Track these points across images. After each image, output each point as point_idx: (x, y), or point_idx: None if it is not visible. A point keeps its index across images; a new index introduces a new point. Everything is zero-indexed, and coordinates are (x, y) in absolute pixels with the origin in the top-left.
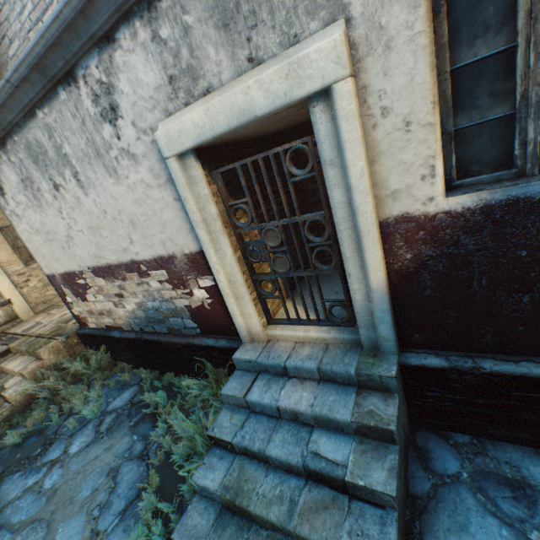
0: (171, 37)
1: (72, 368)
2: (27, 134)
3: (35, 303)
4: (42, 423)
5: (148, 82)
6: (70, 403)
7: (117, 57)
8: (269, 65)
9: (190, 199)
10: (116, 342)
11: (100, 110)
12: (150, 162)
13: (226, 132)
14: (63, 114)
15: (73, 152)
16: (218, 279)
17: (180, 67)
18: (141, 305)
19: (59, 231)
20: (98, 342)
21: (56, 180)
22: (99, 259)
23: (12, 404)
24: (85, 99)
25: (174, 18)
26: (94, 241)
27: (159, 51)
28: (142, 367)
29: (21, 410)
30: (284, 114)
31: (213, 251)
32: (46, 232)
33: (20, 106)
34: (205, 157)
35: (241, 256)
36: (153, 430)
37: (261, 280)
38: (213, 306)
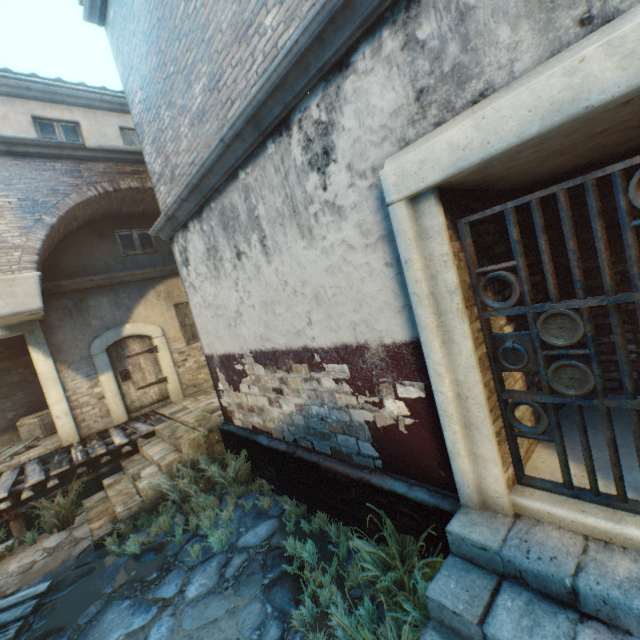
0: (434, 34)
1: (207, 471)
2: (224, 199)
3: (186, 385)
4: (165, 534)
5: (382, 107)
6: (197, 518)
7: (346, 86)
8: (633, 14)
9: (415, 261)
10: (261, 450)
11: (309, 158)
12: (360, 215)
13: (510, 148)
14: (266, 170)
15: (266, 213)
16: (436, 389)
17: (438, 73)
18: (302, 408)
19: (229, 306)
20: (239, 445)
21: (241, 247)
22: (264, 341)
23: (142, 499)
24: (294, 148)
25: (444, 6)
26: (263, 319)
27: (409, 60)
28: (285, 493)
29: (149, 509)
30: (624, 113)
31: (438, 343)
32: (217, 306)
33: (225, 168)
34: (447, 201)
35: (482, 357)
36: (295, 607)
37: (516, 402)
38: (414, 431)
